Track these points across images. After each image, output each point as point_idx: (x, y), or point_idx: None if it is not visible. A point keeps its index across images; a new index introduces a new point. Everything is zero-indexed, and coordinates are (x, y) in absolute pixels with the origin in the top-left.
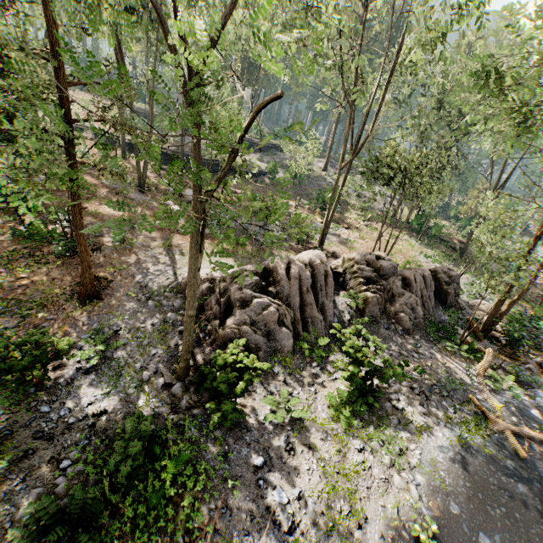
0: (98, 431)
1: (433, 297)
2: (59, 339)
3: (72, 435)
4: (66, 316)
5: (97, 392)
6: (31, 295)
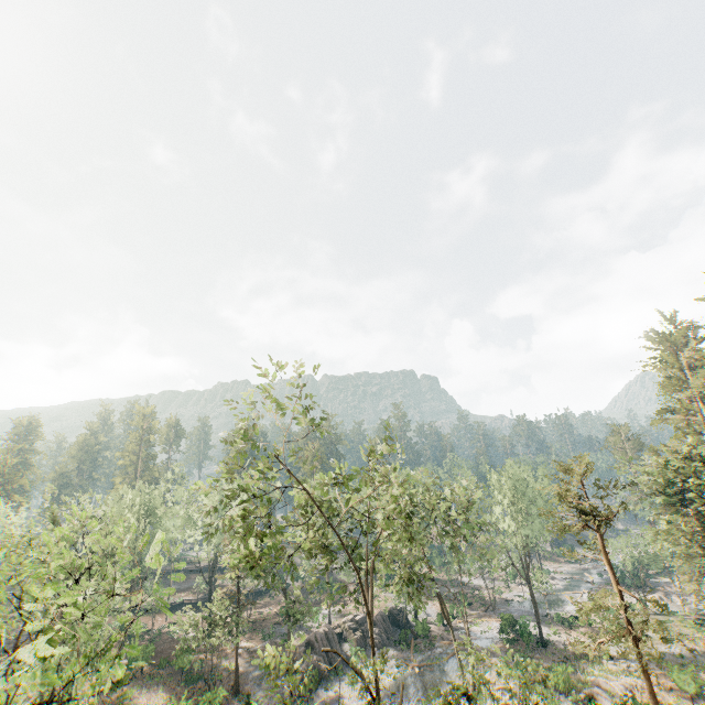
0: None
1: (390, 625)
2: None
3: None
4: (233, 701)
5: None
6: None
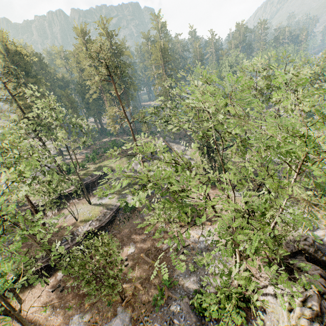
0: None
1: None
2: None
3: None
4: None
5: None
6: None
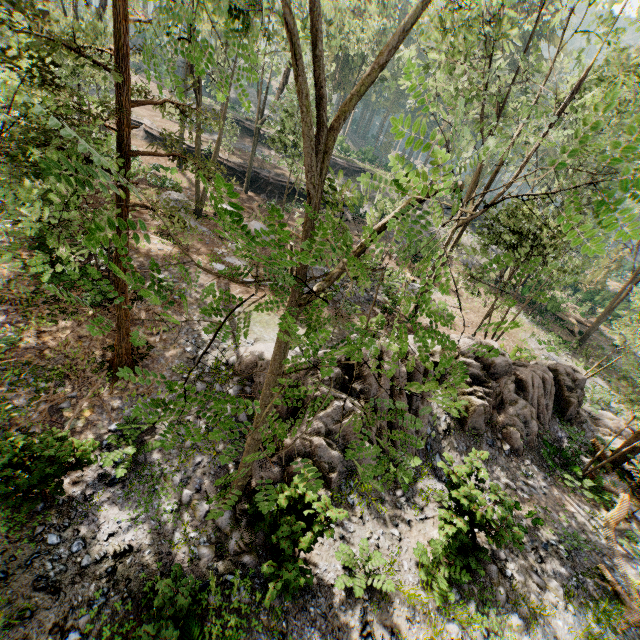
0: (119, 581)
1: (551, 407)
2: (80, 429)
3: (85, 586)
4: (92, 394)
5: (121, 515)
6: (51, 359)
